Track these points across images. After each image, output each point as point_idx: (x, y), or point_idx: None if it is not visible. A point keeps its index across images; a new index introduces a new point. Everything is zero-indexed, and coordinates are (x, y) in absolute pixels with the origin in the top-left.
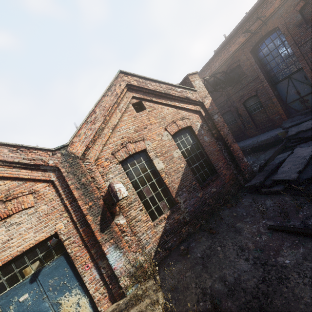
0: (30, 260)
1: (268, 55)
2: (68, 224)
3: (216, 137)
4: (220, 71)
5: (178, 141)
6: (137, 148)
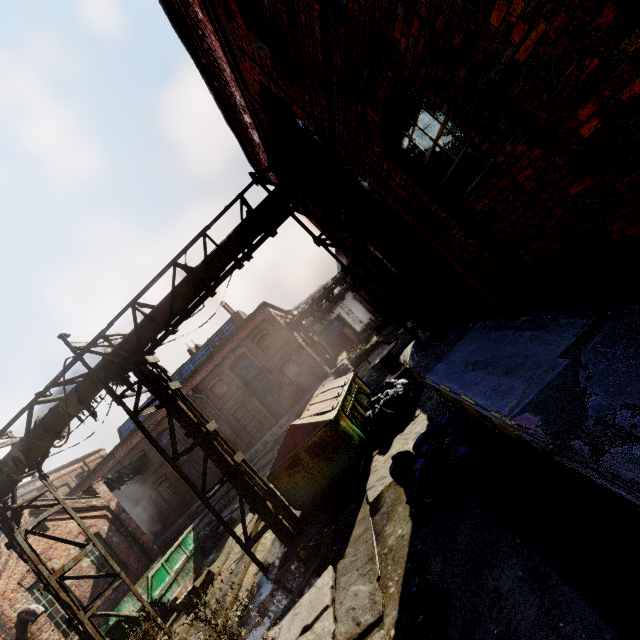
0: None
1: (169, 444)
2: None
3: (125, 534)
4: (126, 460)
5: None
6: None
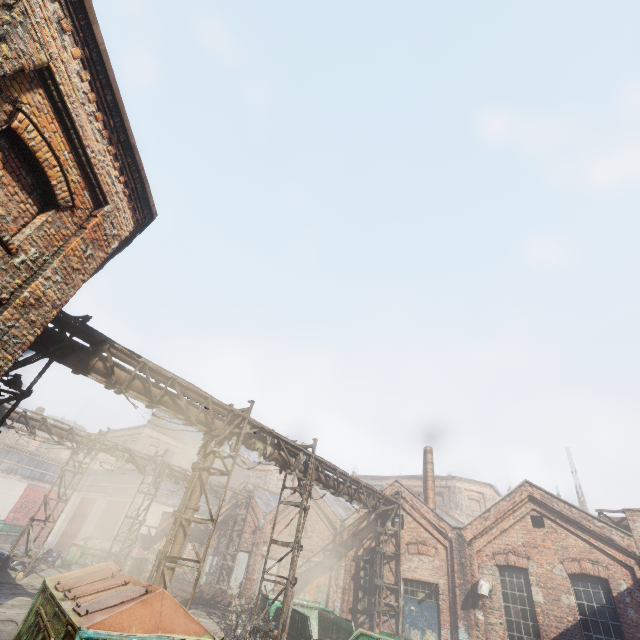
0: (422, 589)
1: None
2: (445, 585)
3: None
4: None
5: (579, 586)
6: (517, 562)
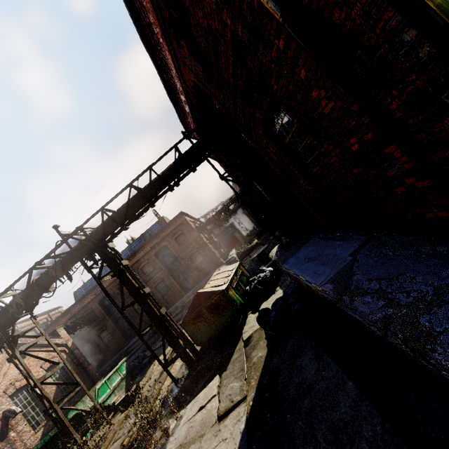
0: None
1: (109, 305)
2: None
3: (77, 364)
4: (79, 314)
5: None
6: (22, 384)
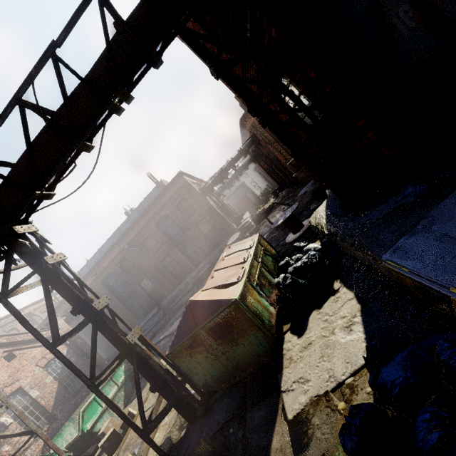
0: None
1: (114, 285)
2: None
3: (81, 355)
4: None
5: (49, 370)
6: (13, 388)
